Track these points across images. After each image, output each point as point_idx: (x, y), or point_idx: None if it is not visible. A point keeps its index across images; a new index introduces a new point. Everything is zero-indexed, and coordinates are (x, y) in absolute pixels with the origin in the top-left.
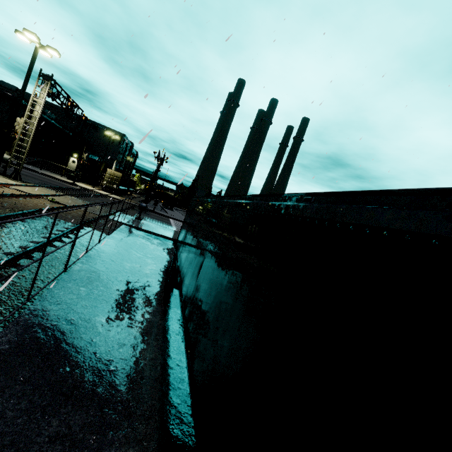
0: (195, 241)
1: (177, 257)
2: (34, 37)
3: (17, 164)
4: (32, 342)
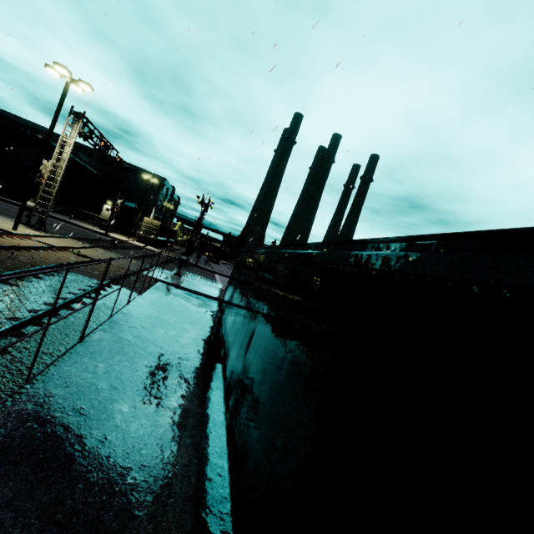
0: (244, 303)
1: (221, 323)
2: (65, 71)
3: (42, 213)
4: (22, 444)
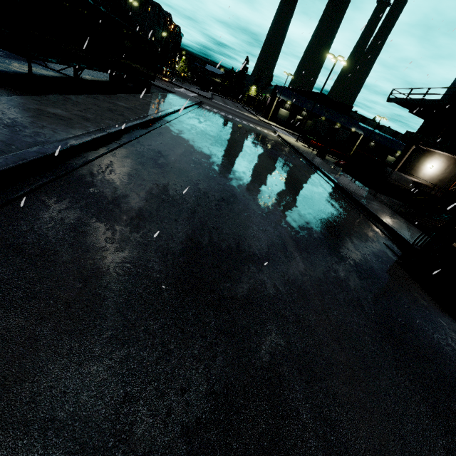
0: None
1: None
2: None
3: None
4: None
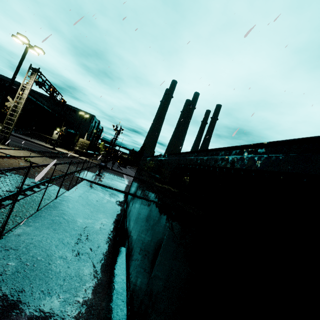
0: (146, 204)
1: (126, 215)
2: (25, 39)
3: (6, 133)
4: None
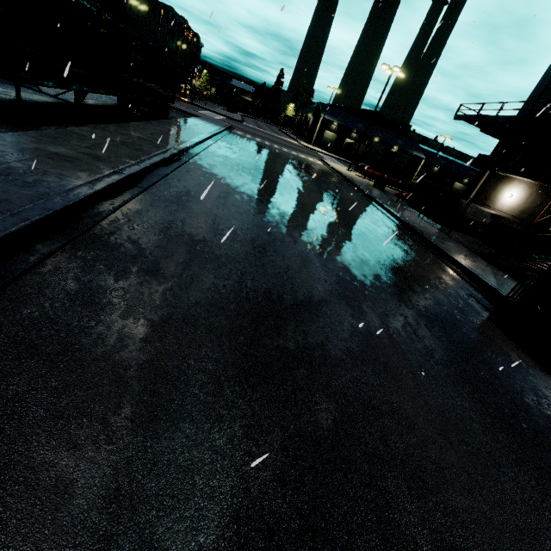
0: None
1: None
2: None
3: None
4: None
